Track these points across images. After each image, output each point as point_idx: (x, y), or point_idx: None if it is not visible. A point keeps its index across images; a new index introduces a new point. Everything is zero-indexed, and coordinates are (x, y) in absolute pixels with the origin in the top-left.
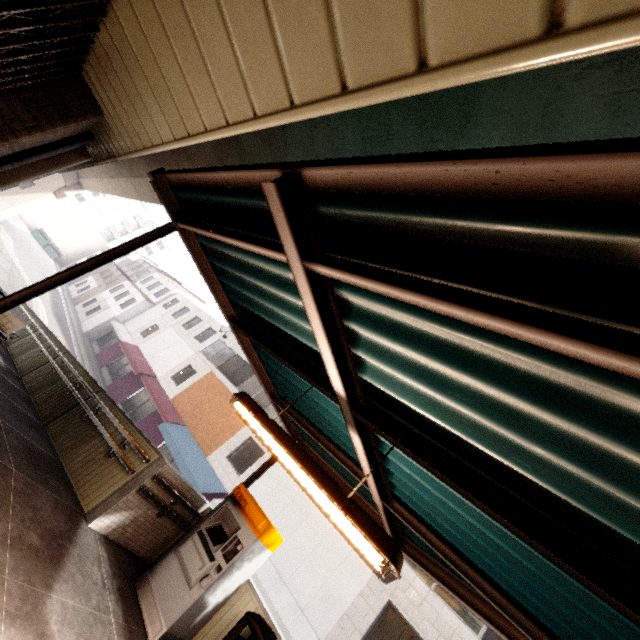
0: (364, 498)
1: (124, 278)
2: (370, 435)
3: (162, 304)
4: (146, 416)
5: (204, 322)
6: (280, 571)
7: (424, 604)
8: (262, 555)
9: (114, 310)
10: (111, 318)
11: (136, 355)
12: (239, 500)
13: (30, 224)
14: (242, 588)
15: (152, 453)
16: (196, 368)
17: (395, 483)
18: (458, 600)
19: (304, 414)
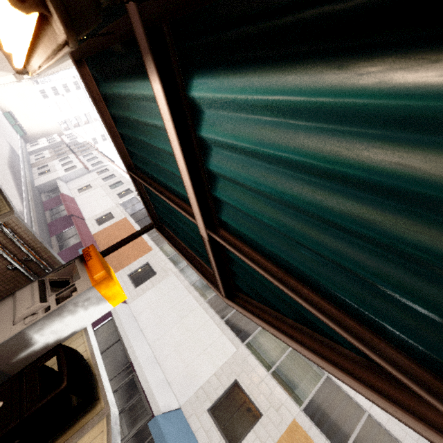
0: (205, 263)
1: (70, 152)
2: (183, 102)
3: (96, 171)
4: (73, 245)
5: (125, 185)
6: (156, 355)
7: (262, 384)
8: (101, 306)
9: (60, 172)
10: (57, 178)
11: (71, 203)
12: (85, 256)
13: (2, 107)
14: (77, 334)
15: (5, 208)
16: (114, 215)
17: (218, 194)
18: (279, 336)
19: (150, 172)
